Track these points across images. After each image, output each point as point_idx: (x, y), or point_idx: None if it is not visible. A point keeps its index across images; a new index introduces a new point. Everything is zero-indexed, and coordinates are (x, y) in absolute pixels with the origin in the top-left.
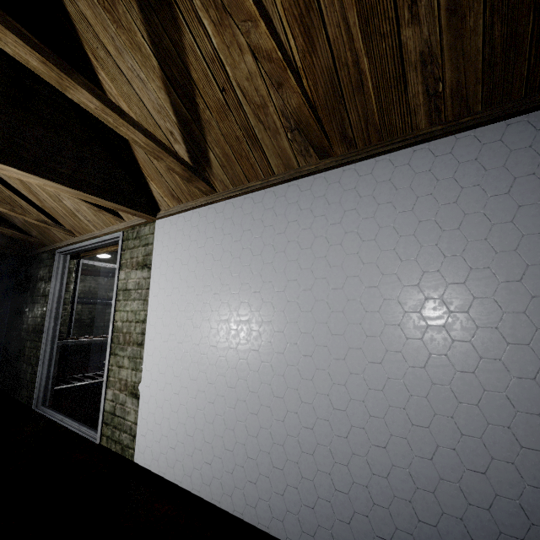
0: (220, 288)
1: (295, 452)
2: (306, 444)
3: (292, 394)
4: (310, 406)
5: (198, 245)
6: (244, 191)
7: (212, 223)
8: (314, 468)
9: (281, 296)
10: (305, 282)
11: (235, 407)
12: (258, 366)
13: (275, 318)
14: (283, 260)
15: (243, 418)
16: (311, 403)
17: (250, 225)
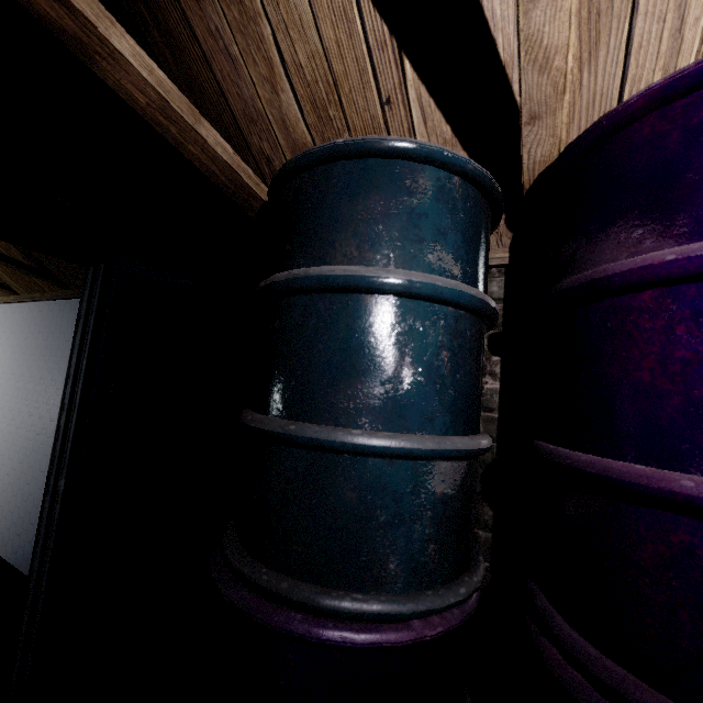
0: (11, 376)
1: (20, 500)
2: (26, 494)
3: (27, 461)
4: (32, 469)
5: (7, 337)
6: (32, 299)
7: (17, 319)
8: (25, 510)
9: (36, 389)
10: (48, 381)
11: (1, 470)
12: (17, 440)
13: (30, 405)
14: (42, 362)
15: (3, 478)
16: (33, 467)
17: (34, 329)
